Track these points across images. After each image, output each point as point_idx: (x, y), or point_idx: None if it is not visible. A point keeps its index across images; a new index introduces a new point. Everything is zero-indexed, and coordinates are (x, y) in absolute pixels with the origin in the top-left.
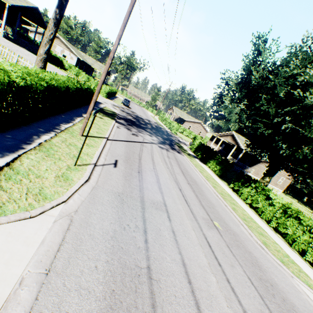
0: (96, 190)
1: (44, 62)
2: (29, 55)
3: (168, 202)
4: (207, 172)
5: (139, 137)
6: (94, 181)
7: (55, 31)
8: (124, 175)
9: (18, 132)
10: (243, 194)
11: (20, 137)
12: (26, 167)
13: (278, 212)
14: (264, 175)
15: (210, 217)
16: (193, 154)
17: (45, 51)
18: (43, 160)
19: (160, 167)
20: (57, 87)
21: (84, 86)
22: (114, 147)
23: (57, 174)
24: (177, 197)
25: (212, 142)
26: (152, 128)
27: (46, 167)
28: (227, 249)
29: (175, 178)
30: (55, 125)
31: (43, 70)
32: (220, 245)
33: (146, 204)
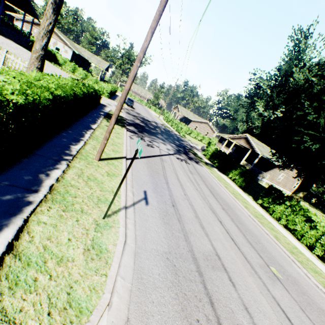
0: (140, 259)
1: (41, 61)
2: (17, 48)
3: (219, 250)
4: (231, 185)
5: (154, 148)
6: (131, 240)
7: (55, 19)
8: (161, 216)
9: (18, 172)
10: (276, 212)
11: (21, 180)
12: (38, 243)
13: (323, 238)
14: (297, 190)
15: (264, 260)
16: (209, 162)
17: (42, 46)
18: (60, 219)
19: (189, 189)
20: (64, 97)
21: (91, 90)
22: (136, 170)
23: (85, 245)
24: (224, 237)
25: (221, 144)
26: (162, 133)
27: (68, 234)
28: (303, 315)
29: (209, 203)
30: (63, 149)
31: (43, 72)
32: (296, 312)
33: (200, 264)
